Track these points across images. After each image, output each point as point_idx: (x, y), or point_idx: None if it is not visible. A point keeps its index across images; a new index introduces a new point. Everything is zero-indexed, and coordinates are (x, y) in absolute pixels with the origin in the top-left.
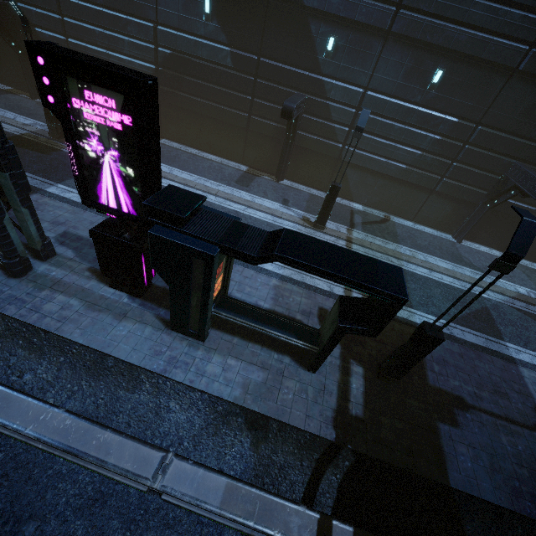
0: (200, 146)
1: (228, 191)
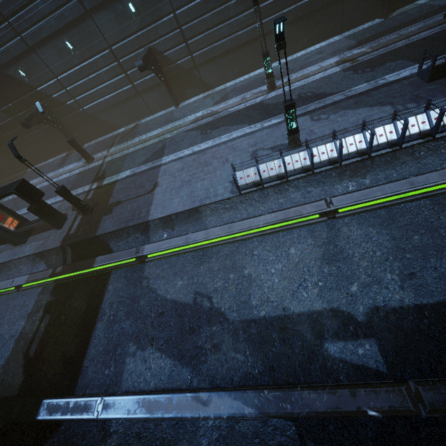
0: (44, 159)
1: (53, 174)
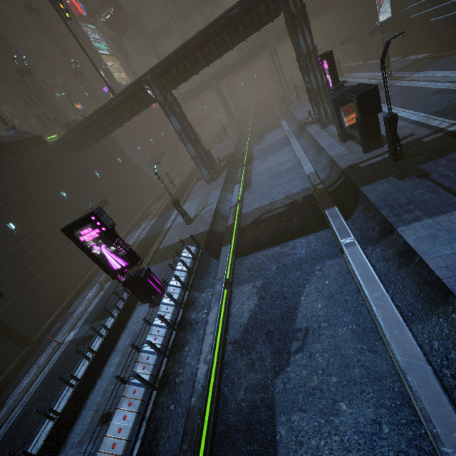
0: None
1: None
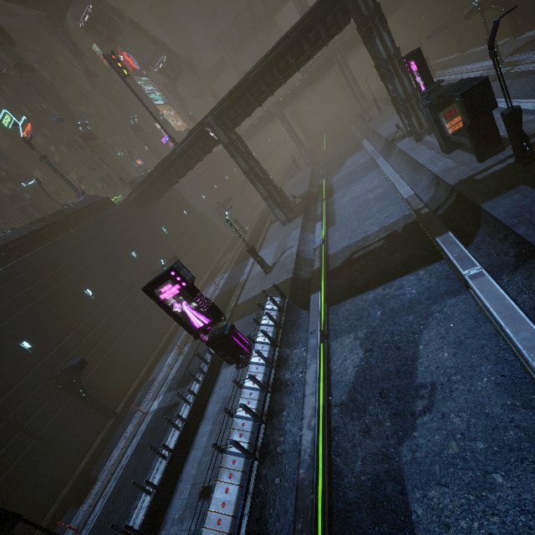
0: None
1: None
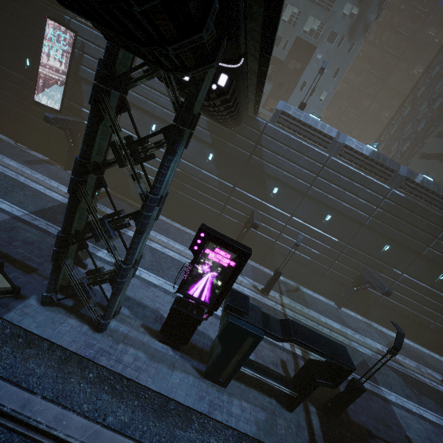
0: (181, 222)
1: None
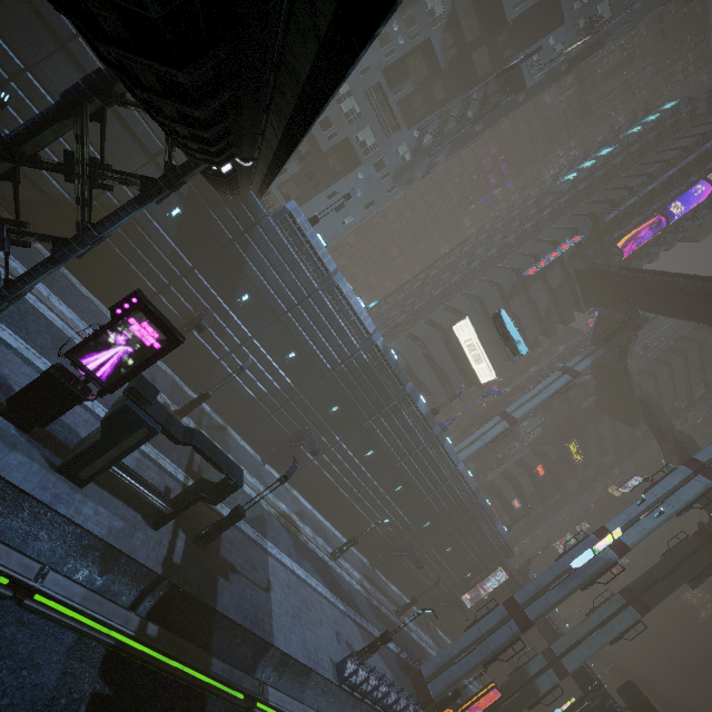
0: (83, 278)
1: None
